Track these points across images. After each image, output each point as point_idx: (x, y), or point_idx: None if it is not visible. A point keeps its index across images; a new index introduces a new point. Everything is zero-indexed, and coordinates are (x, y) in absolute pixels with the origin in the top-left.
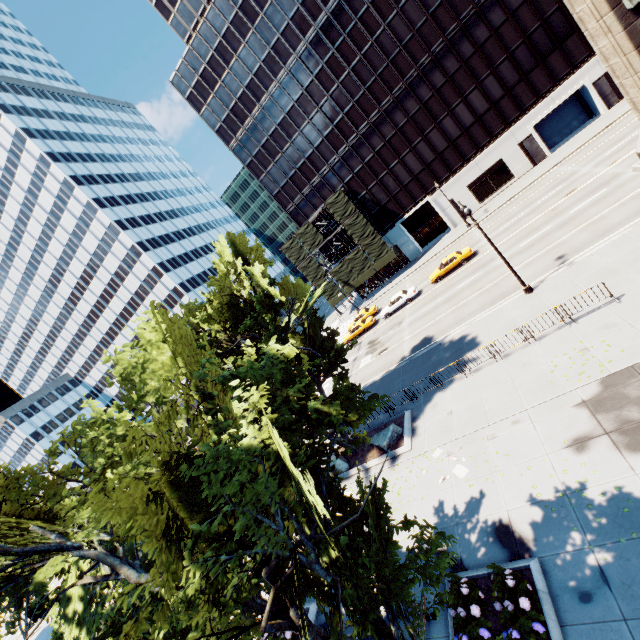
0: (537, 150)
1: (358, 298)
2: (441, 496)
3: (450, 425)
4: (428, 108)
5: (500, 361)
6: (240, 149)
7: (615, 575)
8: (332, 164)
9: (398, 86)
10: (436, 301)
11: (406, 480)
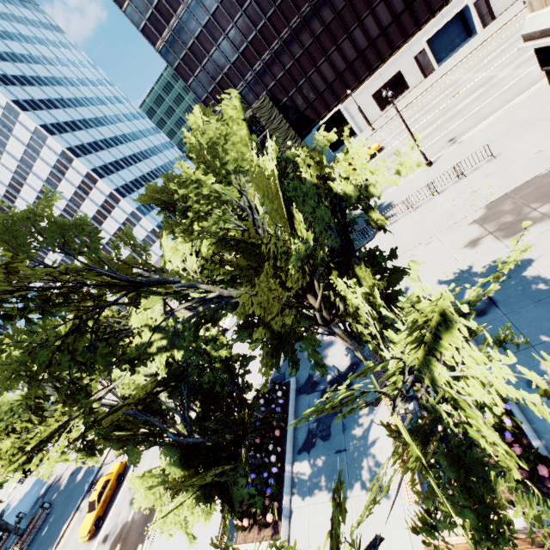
0: (428, 64)
1: None
2: None
3: None
4: (341, 18)
5: (412, 212)
6: (167, 51)
7: (498, 298)
8: (256, 70)
9: None
10: None
11: None
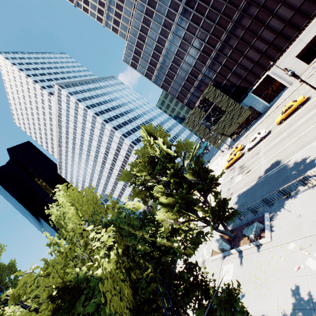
0: None
1: (231, 141)
2: (297, 281)
3: (300, 225)
4: (257, 19)
5: None
6: (156, 80)
7: None
8: (203, 72)
9: (235, 14)
10: (281, 136)
11: (269, 263)
